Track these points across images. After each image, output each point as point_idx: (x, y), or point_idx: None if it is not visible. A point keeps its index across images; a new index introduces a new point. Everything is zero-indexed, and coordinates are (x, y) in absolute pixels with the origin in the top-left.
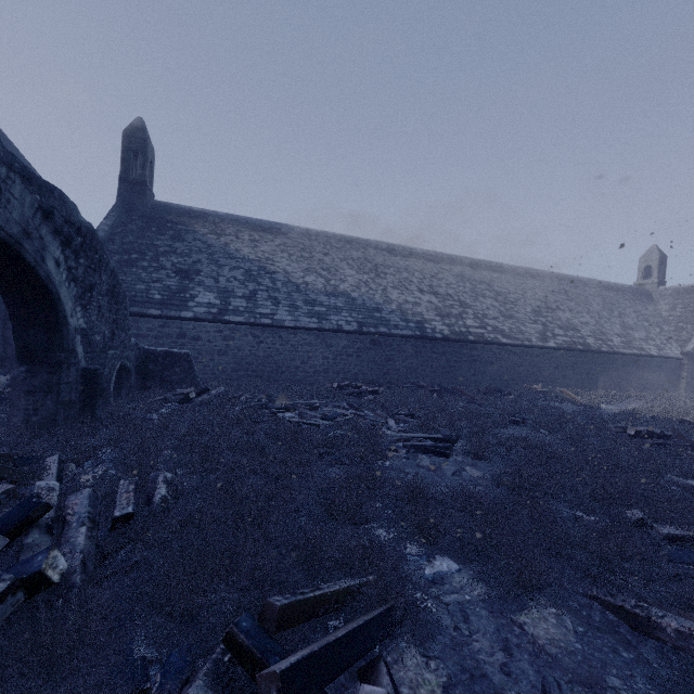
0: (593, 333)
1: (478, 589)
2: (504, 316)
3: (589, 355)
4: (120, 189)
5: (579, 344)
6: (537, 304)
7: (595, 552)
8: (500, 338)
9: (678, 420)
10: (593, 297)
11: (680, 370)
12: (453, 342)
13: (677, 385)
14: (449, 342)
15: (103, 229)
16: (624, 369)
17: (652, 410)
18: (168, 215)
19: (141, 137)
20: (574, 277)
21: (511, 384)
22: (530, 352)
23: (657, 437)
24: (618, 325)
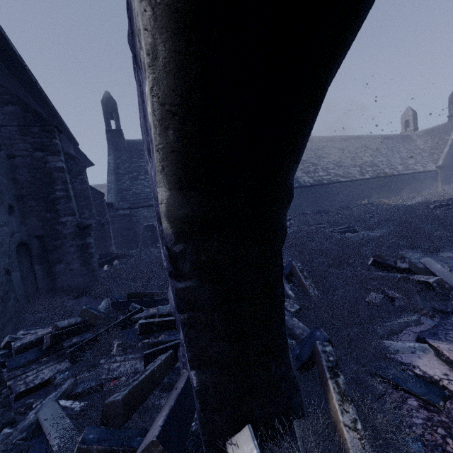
0: (387, 166)
1: (418, 254)
2: (337, 166)
3: (387, 178)
4: (108, 137)
5: (381, 173)
6: (352, 156)
7: (451, 238)
8: (340, 179)
9: (449, 199)
10: (381, 145)
11: (436, 177)
12: (316, 186)
13: (436, 186)
14: (314, 186)
15: (111, 162)
16: (407, 182)
17: (431, 199)
18: (138, 147)
19: (112, 103)
20: (366, 135)
21: (350, 203)
22: (357, 183)
23: (445, 206)
24: (399, 159)
